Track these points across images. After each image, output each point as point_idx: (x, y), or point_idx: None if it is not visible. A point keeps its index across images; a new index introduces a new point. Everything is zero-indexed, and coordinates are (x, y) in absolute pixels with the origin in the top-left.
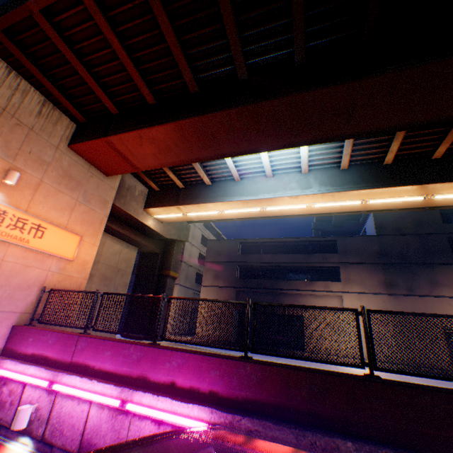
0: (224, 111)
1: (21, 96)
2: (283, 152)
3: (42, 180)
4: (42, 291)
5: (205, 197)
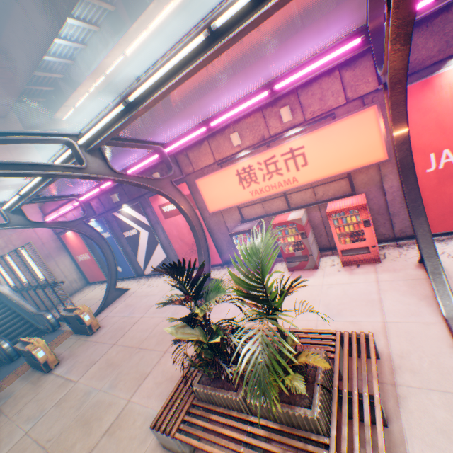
0: None
1: None
2: (68, 29)
3: None
4: None
5: (69, 90)
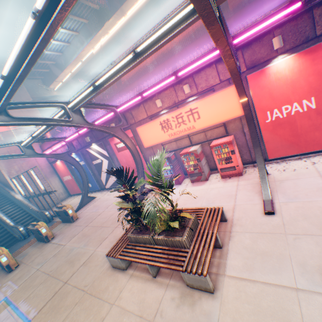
0: None
1: None
2: (59, 35)
3: None
4: None
5: (59, 71)
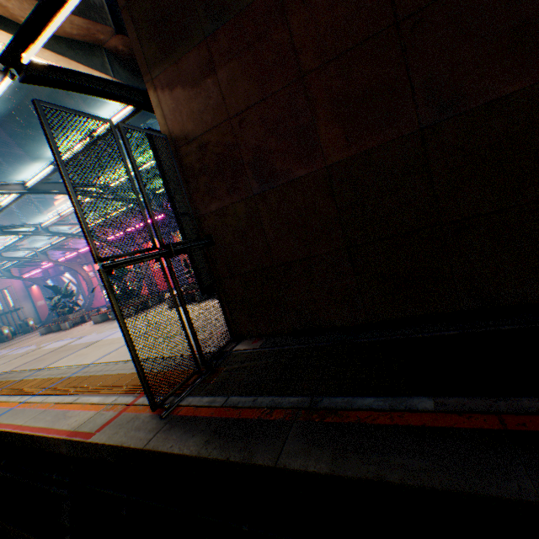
0: None
1: None
2: None
3: None
4: None
5: (55, 202)
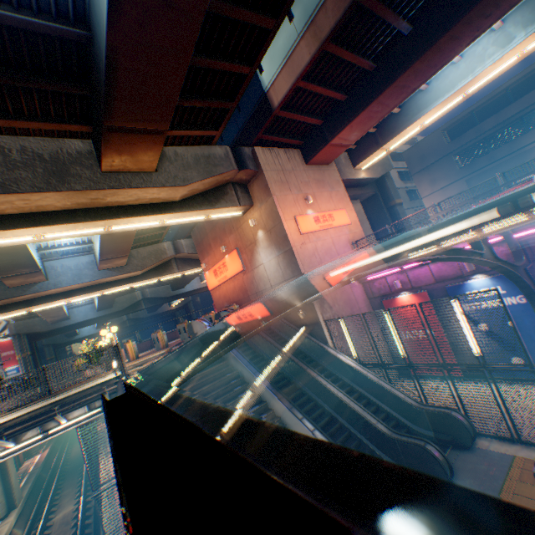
0: (408, 70)
1: (279, 158)
2: None
3: (313, 192)
4: (352, 244)
5: (401, 125)
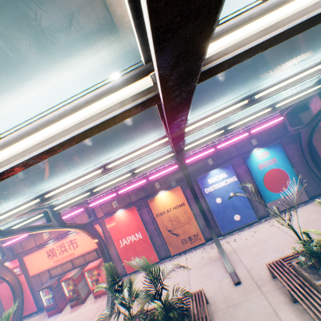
0: None
1: None
2: None
3: None
4: None
5: None
